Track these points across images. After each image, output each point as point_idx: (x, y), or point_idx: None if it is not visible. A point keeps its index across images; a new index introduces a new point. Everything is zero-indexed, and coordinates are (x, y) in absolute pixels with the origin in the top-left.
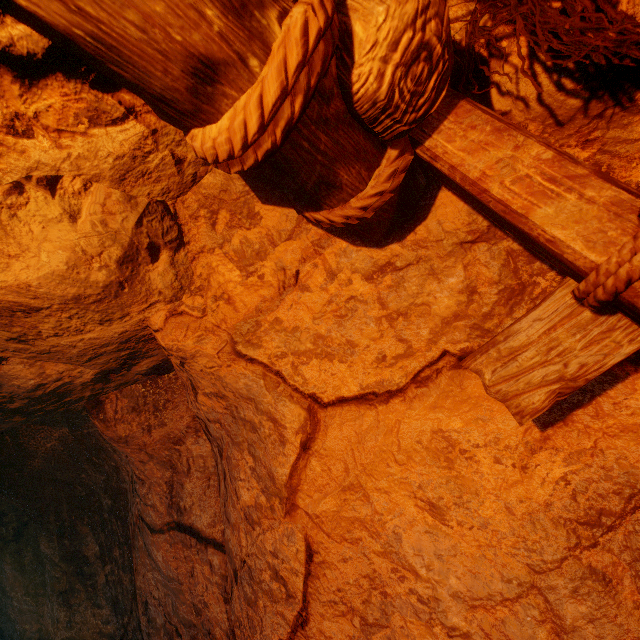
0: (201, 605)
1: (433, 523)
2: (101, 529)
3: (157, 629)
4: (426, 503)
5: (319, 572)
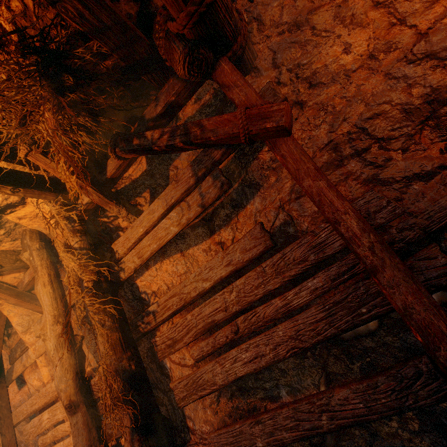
0: None
1: None
2: None
3: None
4: None
5: None
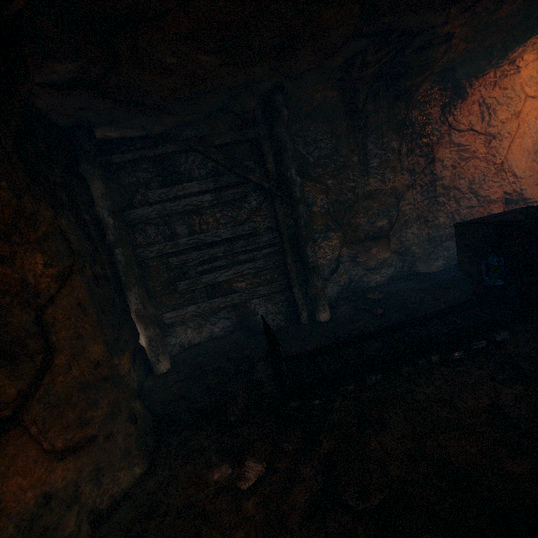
0: (476, 150)
1: (534, 121)
2: (409, 142)
3: (446, 168)
4: (535, 118)
5: (518, 131)
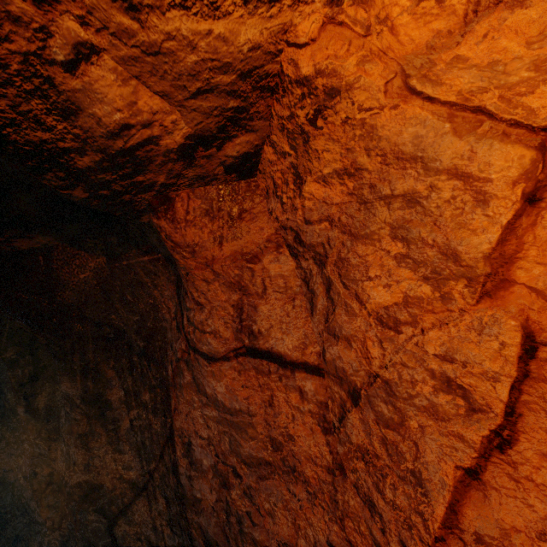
0: (282, 438)
1: None
2: (128, 373)
3: (202, 471)
4: None
5: (546, 372)
